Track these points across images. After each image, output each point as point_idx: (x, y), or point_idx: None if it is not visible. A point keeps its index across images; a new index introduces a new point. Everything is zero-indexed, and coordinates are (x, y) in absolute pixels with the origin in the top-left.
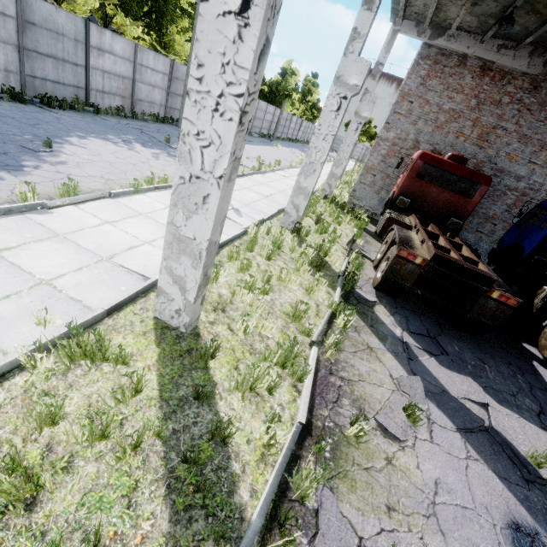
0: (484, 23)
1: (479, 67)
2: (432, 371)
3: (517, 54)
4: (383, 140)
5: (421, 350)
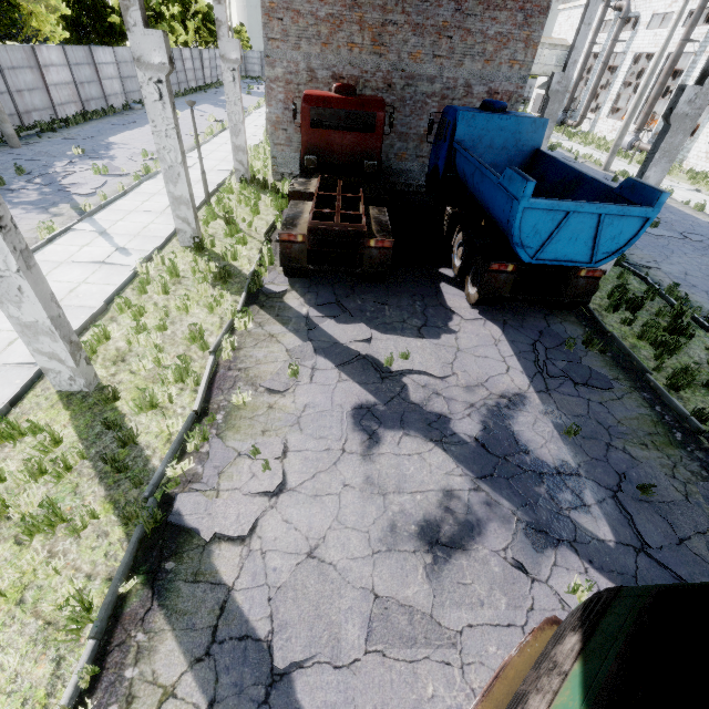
0: None
1: None
2: (330, 331)
3: None
4: (273, 81)
5: (324, 318)
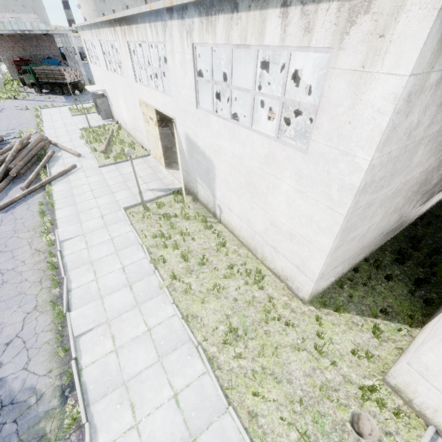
0: None
1: (7, 35)
2: None
3: None
4: (4, 60)
5: None
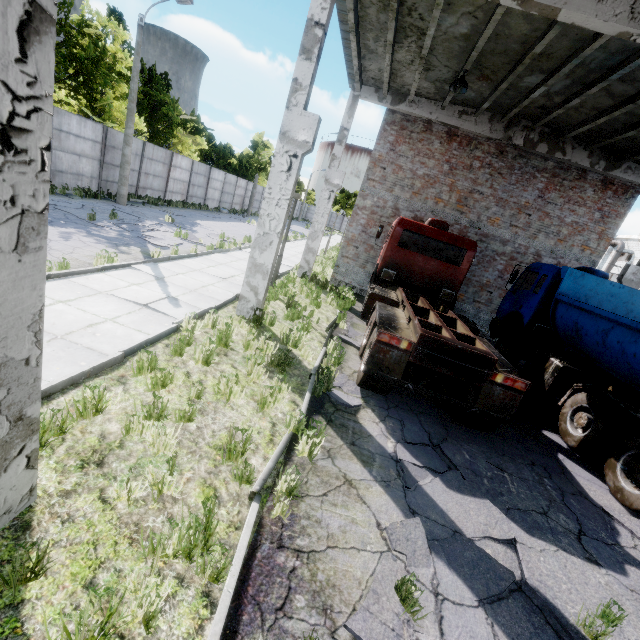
0: (441, 89)
1: (445, 132)
2: (438, 500)
3: (478, 120)
4: (360, 209)
5: (422, 469)
